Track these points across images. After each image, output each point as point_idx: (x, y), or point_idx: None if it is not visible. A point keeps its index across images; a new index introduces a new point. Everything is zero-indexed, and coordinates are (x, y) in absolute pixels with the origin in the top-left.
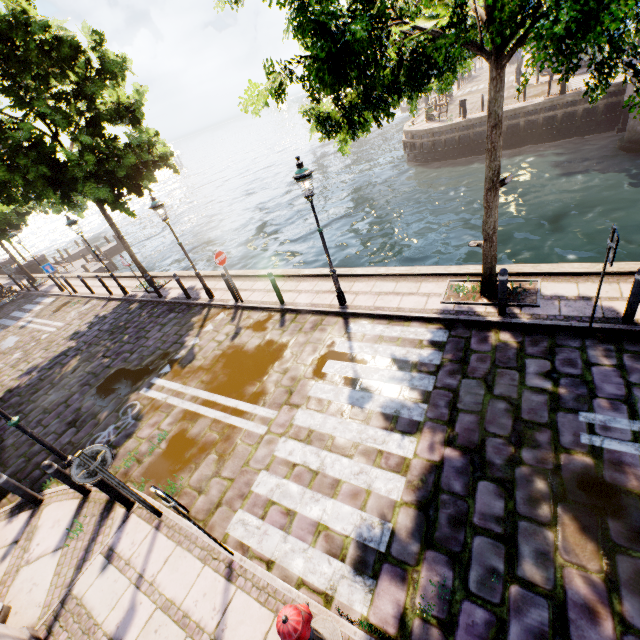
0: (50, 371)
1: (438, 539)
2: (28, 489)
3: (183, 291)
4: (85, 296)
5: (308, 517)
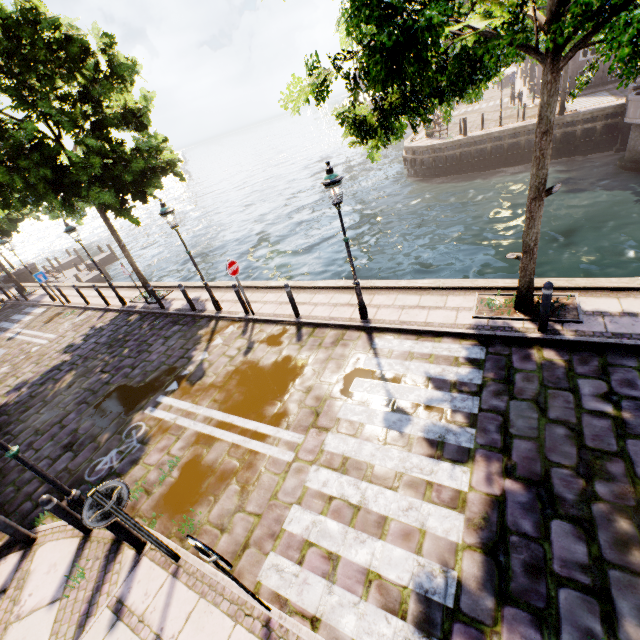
0: (42, 387)
1: (515, 592)
2: (19, 526)
3: (188, 302)
4: (79, 306)
5: (354, 562)
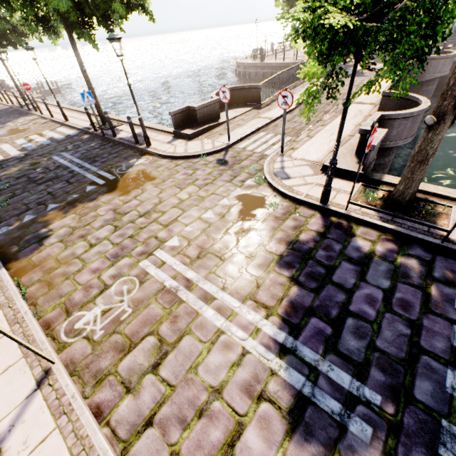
0: None
1: None
2: None
3: (26, 105)
4: None
5: None
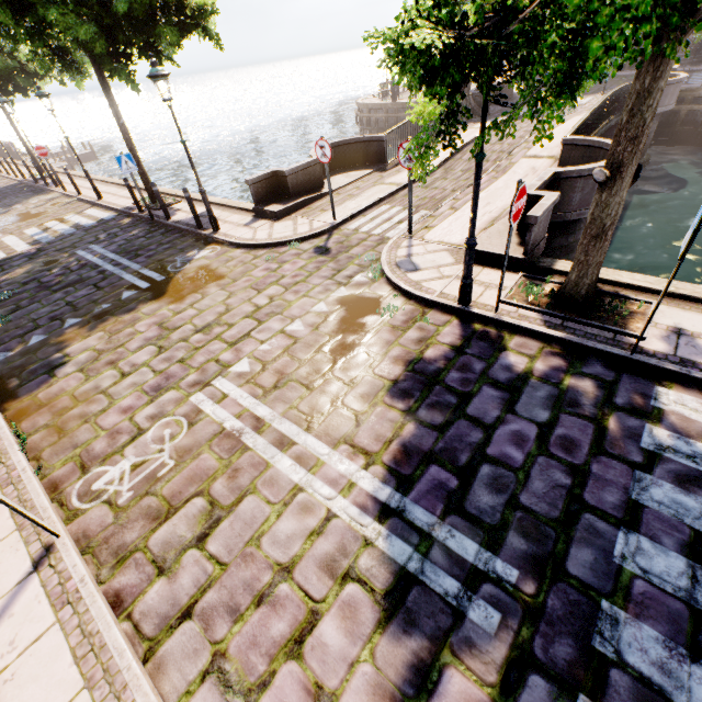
0: None
1: None
2: None
3: (42, 178)
4: (3, 176)
5: None
